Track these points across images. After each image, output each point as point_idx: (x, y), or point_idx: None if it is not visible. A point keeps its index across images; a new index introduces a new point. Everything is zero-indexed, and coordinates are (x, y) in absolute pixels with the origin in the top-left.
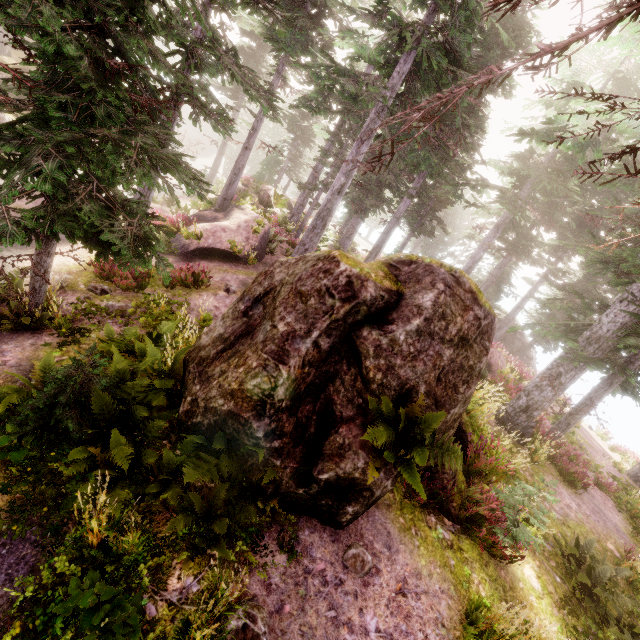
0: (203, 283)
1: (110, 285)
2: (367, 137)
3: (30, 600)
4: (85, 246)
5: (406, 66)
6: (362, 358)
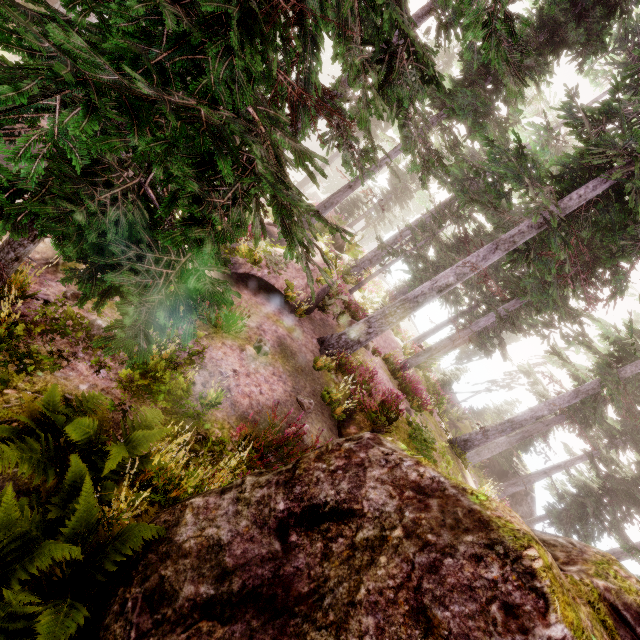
0: (234, 326)
1: None
2: None
3: None
4: (67, 278)
5: (593, 193)
6: None
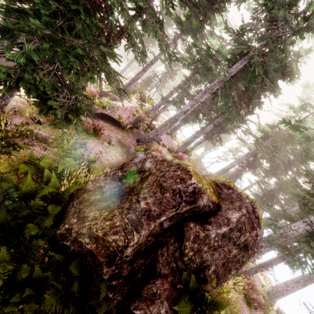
0: (98, 134)
1: (44, 118)
2: None
3: None
4: (34, 103)
5: (241, 65)
6: (184, 239)
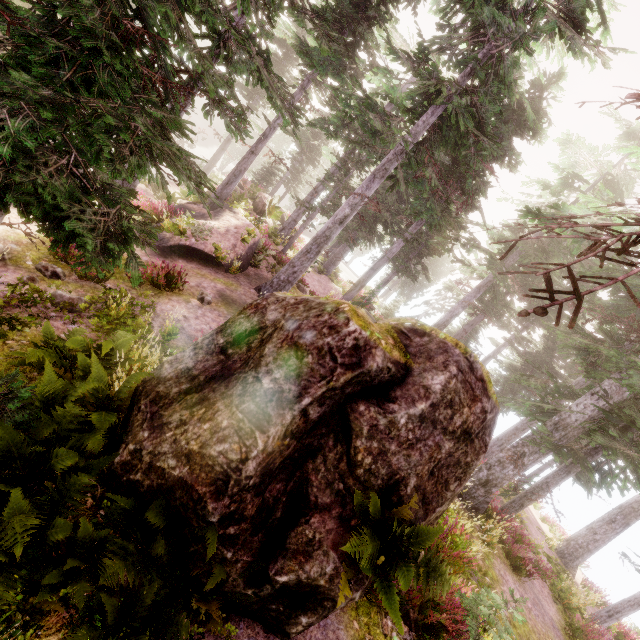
0: (176, 286)
1: (65, 268)
2: (513, 244)
3: None
4: (40, 230)
5: (432, 118)
6: (353, 436)
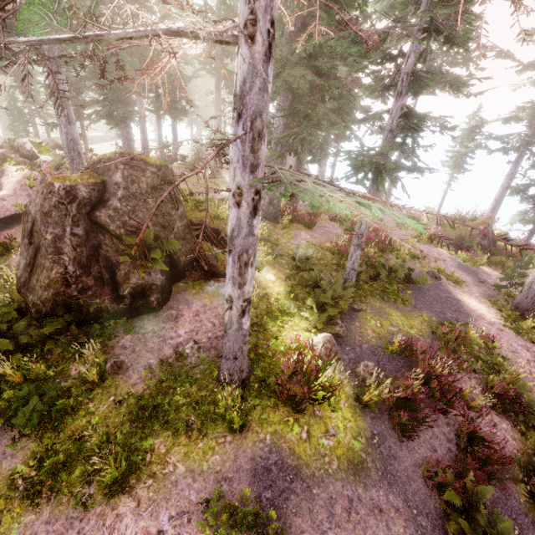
0: (14, 246)
1: None
2: None
3: (3, 414)
4: None
5: None
6: (107, 227)
